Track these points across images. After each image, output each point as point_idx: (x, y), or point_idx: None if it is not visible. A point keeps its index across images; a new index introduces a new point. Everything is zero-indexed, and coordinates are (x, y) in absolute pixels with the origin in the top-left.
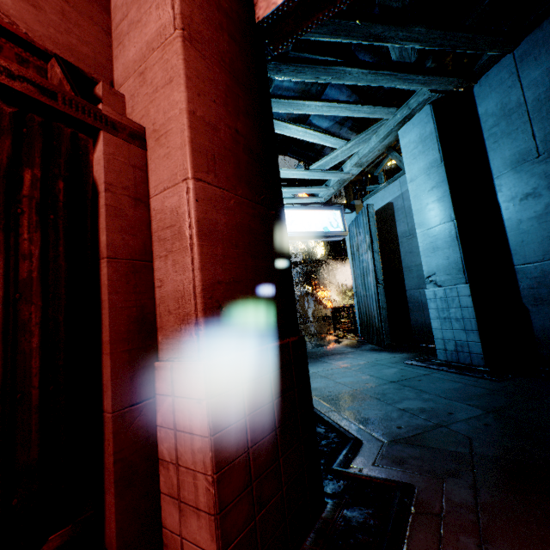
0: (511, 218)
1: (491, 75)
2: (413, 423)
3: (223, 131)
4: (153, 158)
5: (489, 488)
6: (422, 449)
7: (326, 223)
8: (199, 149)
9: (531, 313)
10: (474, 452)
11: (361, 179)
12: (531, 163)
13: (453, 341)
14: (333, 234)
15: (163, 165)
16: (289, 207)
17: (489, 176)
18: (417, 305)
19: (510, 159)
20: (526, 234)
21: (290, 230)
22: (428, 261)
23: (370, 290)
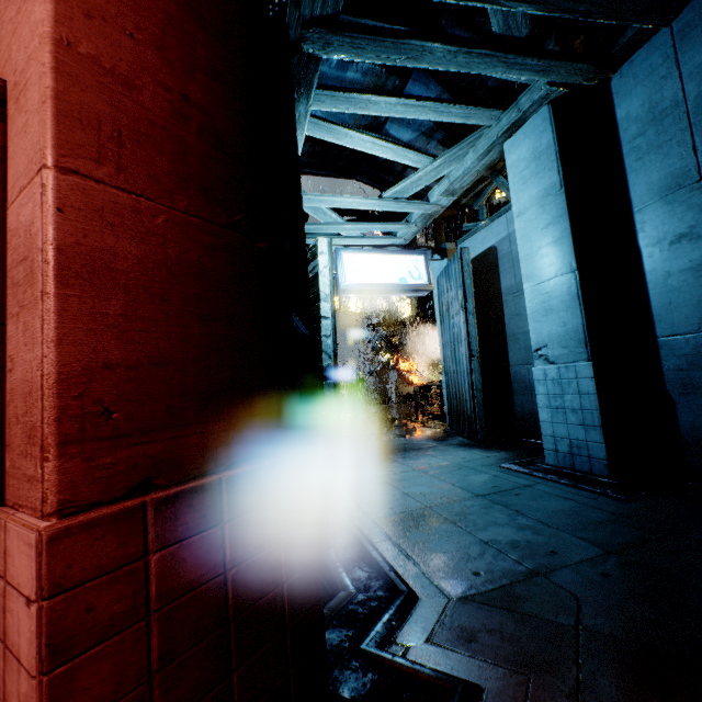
0: (656, 270)
1: (637, 60)
2: (498, 566)
3: (148, 93)
4: (12, 135)
5: (600, 700)
6: (504, 616)
7: (405, 272)
8: (79, 114)
9: (677, 405)
10: (582, 625)
11: (456, 214)
12: (689, 190)
13: (567, 440)
14: (412, 287)
15: (21, 146)
16: (353, 249)
17: (627, 209)
18: (523, 386)
19: (659, 184)
20: (676, 292)
21: (354, 281)
22: (538, 328)
23: (462, 364)
